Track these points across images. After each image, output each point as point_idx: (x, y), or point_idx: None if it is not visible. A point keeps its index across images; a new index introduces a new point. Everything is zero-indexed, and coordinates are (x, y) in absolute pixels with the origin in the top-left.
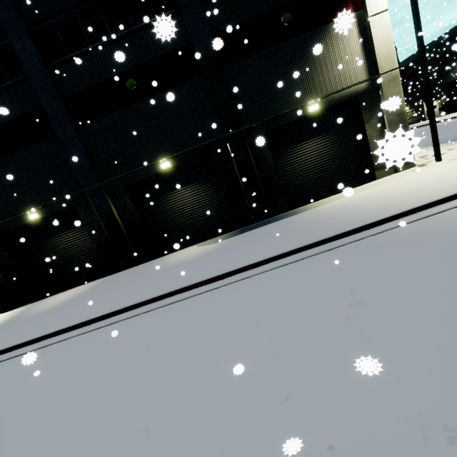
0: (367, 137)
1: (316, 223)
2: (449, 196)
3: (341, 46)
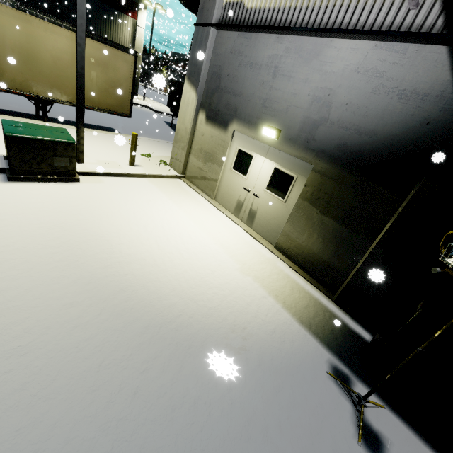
0: None
1: None
2: None
3: (124, 26)
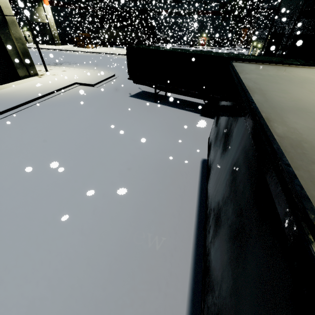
0: (8, 52)
1: (3, 100)
2: (58, 89)
3: None
